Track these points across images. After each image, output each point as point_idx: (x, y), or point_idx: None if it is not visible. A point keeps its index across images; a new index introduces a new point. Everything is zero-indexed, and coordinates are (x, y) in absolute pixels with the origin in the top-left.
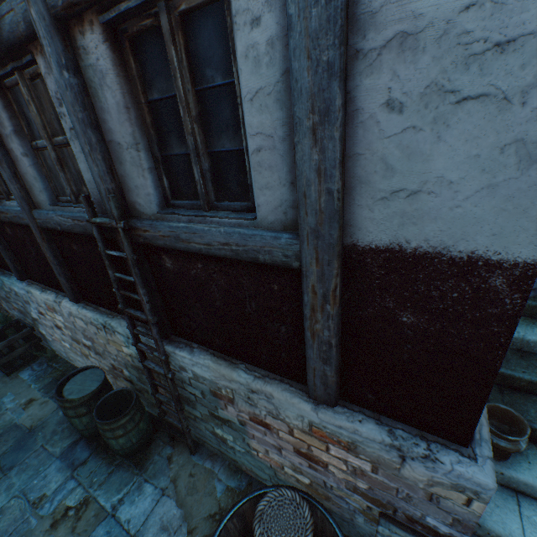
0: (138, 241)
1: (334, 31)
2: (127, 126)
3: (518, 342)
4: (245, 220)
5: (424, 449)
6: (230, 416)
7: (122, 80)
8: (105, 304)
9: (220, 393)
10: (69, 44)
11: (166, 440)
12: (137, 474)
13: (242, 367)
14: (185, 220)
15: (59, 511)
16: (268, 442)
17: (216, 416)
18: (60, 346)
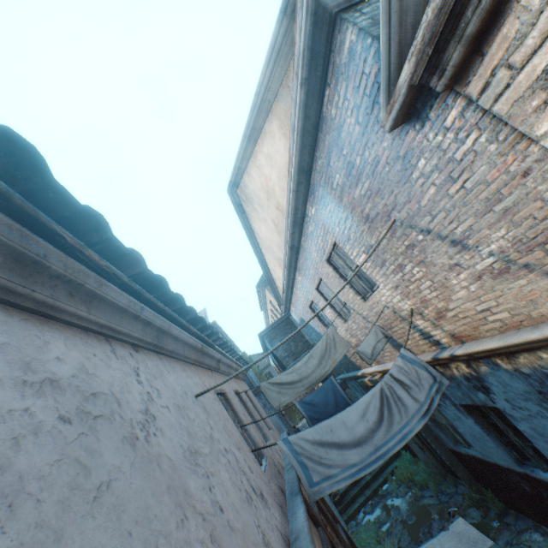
0: None
1: None
2: None
3: None
4: None
5: None
6: None
7: None
8: None
9: None
10: None
11: None
12: None
13: None
14: None
15: None
16: None
17: None
18: None
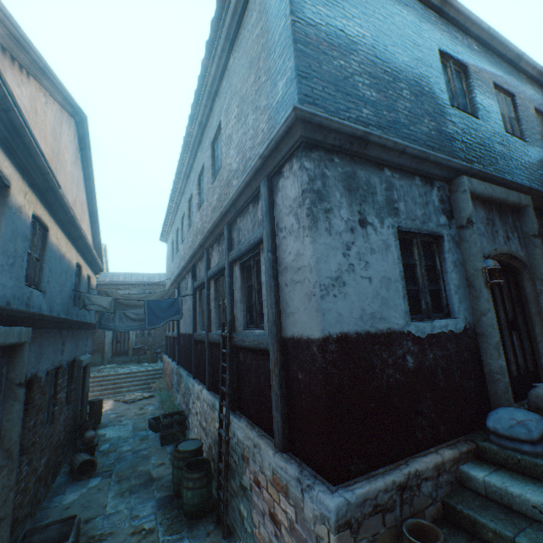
0: (233, 344)
1: (270, 267)
2: (239, 294)
3: (504, 495)
4: (261, 329)
5: (311, 481)
6: (247, 481)
7: (241, 279)
8: (219, 391)
9: (244, 454)
10: (232, 270)
11: (214, 519)
12: (186, 530)
13: (256, 429)
14: (248, 332)
15: (139, 527)
16: (259, 508)
17: (242, 485)
18: (193, 433)
